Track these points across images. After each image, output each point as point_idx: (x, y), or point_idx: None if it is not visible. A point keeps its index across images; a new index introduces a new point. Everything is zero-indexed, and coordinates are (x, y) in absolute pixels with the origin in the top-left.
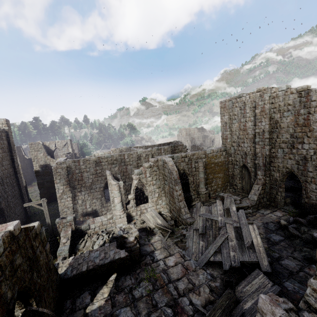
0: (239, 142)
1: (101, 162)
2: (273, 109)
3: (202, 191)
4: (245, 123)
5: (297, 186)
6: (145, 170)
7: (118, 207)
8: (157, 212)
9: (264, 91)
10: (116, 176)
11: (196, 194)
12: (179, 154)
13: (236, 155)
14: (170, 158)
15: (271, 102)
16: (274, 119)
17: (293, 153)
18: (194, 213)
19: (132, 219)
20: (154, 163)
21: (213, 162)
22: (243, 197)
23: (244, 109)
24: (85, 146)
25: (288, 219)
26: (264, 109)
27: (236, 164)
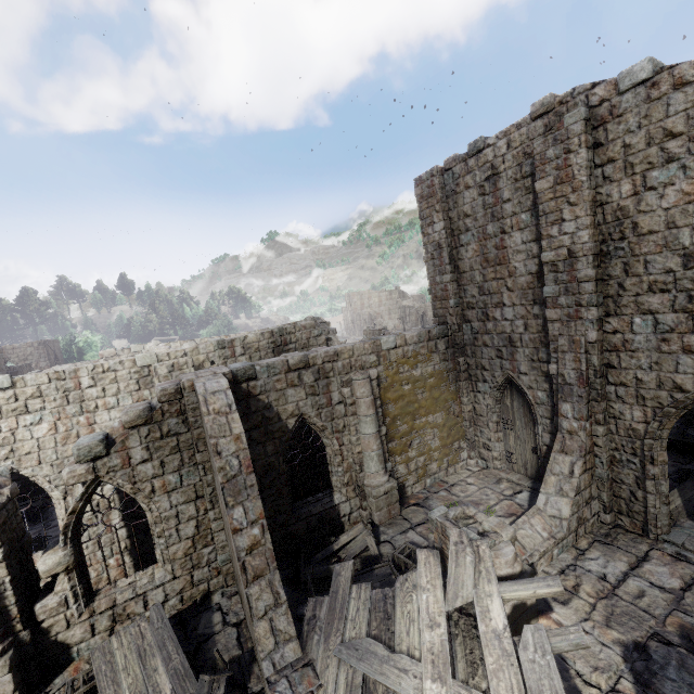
0: (488, 306)
1: None
2: (601, 167)
3: (374, 485)
4: (501, 236)
5: (677, 437)
6: (123, 436)
7: None
8: (198, 596)
9: (561, 107)
10: None
11: (355, 498)
12: (279, 358)
13: (479, 348)
14: (221, 378)
15: (591, 143)
16: (608, 206)
17: None
18: (321, 633)
19: (68, 659)
20: (167, 403)
21: (407, 376)
22: (517, 493)
23: (496, 190)
24: (90, 349)
25: None
26: (570, 172)
27: (481, 379)
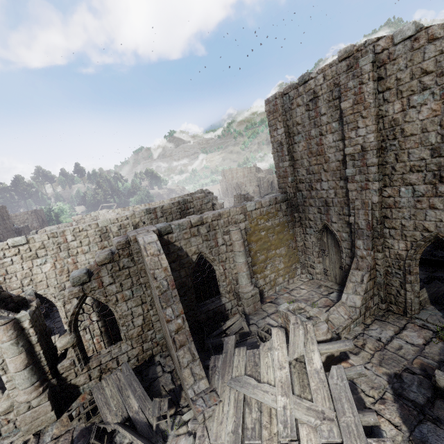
0: (312, 181)
1: (1, 257)
2: (382, 93)
3: (245, 292)
4: (320, 137)
5: (428, 257)
6: (98, 270)
7: (20, 381)
8: (146, 358)
9: (357, 53)
10: (18, 294)
11: (234, 299)
12: (185, 219)
13: (307, 207)
14: (153, 234)
15: (376, 78)
16: (386, 118)
17: (442, 193)
18: (219, 374)
19: (78, 393)
20: (121, 250)
21: (263, 227)
22: (330, 293)
23: (316, 108)
24: (62, 213)
25: (441, 353)
26: (362, 97)
27: (308, 226)
